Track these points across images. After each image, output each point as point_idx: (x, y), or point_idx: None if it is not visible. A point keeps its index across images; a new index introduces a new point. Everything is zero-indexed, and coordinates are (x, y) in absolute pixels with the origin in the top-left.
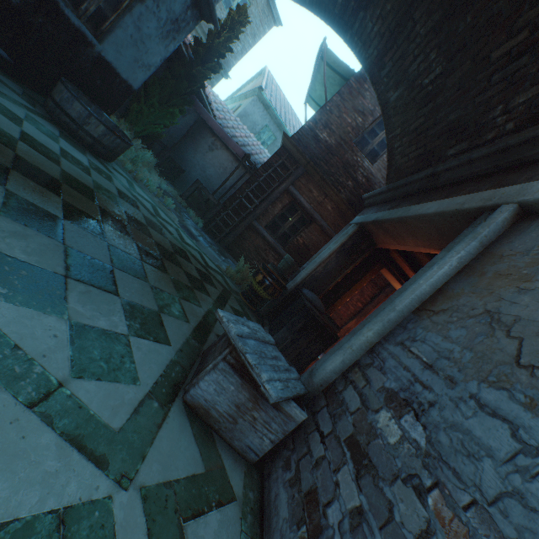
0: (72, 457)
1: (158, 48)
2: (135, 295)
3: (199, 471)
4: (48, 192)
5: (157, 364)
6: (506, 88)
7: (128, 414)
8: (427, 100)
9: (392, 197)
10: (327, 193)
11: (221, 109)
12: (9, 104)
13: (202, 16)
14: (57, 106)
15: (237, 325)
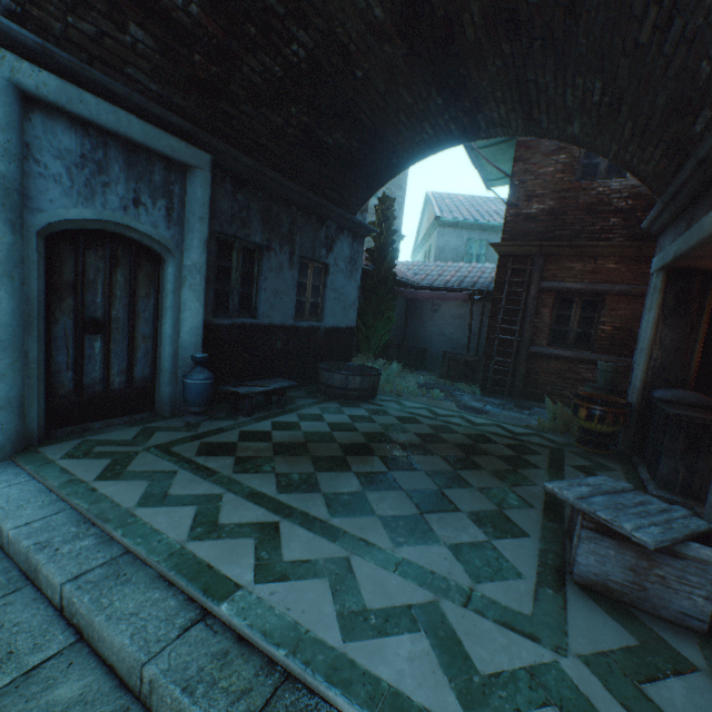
0: (510, 635)
1: (351, 286)
2: (470, 504)
3: (631, 643)
4: (368, 457)
5: (527, 556)
6: (689, 49)
7: (530, 602)
8: (614, 108)
9: (678, 209)
10: (591, 254)
11: (417, 270)
12: (309, 409)
13: (362, 237)
14: (326, 386)
15: (571, 489)
